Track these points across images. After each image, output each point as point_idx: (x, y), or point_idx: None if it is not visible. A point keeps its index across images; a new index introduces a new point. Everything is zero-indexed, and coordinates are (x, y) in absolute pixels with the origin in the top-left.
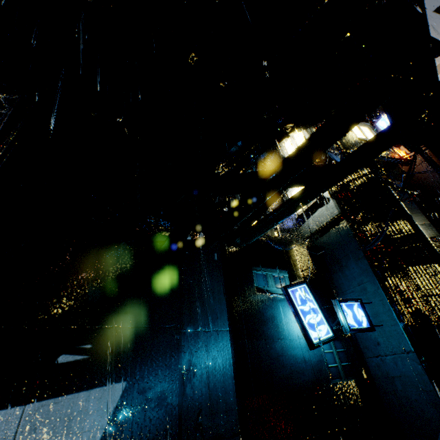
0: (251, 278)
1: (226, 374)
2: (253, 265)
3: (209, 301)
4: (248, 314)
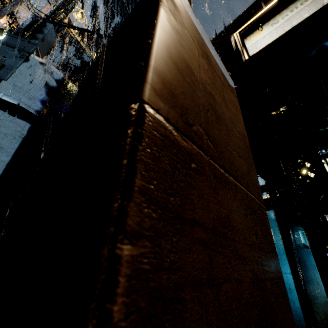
0: (299, 236)
1: (297, 306)
2: (297, 226)
3: (277, 251)
4: (304, 265)
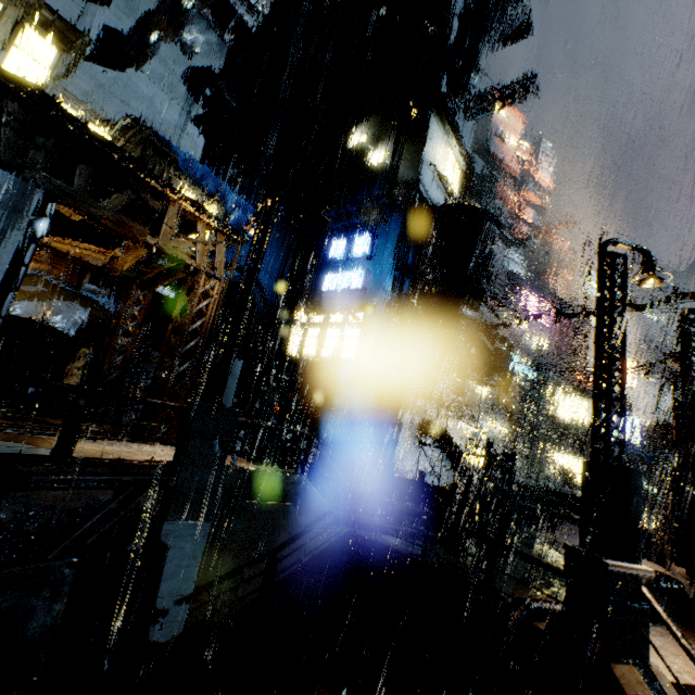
0: None
1: None
2: None
3: None
4: None
